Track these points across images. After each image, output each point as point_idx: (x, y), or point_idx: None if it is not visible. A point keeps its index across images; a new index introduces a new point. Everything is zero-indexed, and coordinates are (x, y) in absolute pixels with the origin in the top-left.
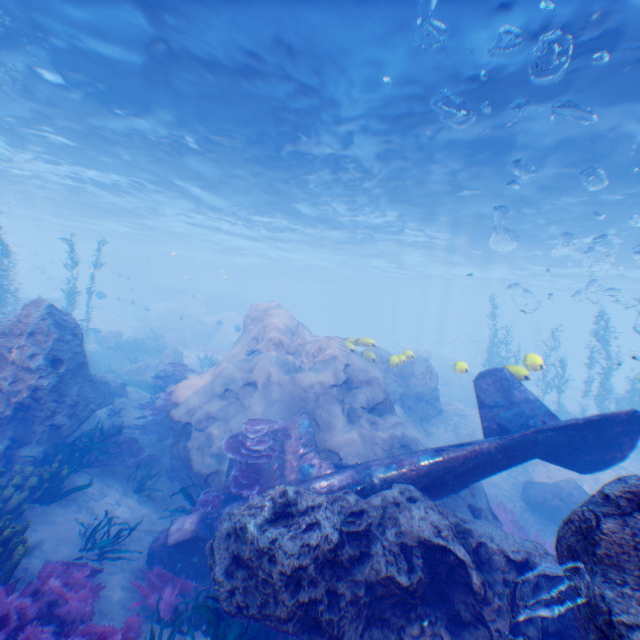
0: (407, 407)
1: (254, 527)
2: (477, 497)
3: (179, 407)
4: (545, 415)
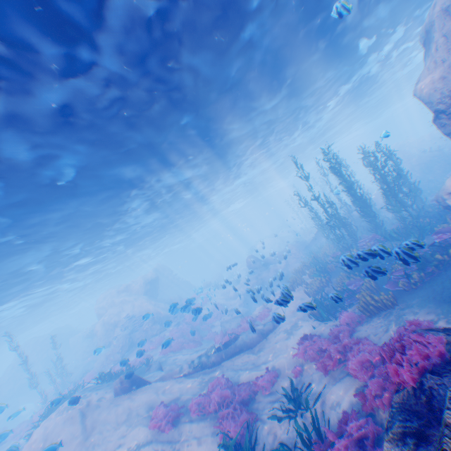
0: None
1: None
2: None
3: None
4: None
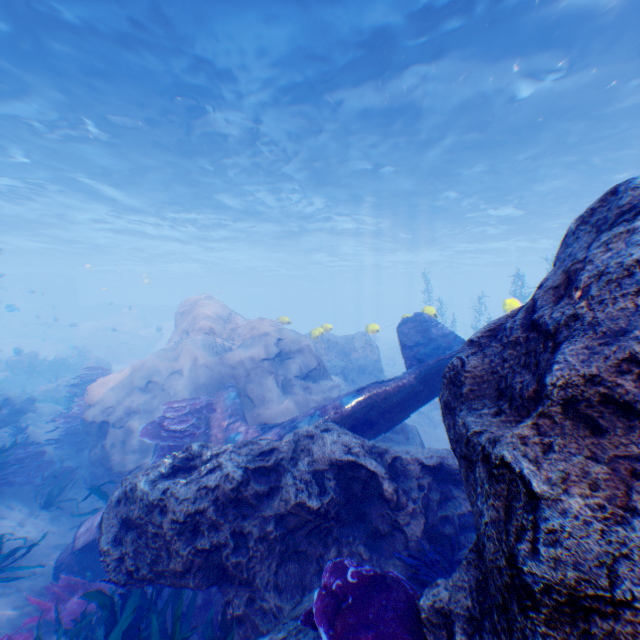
0: (352, 381)
1: (145, 484)
2: (411, 438)
3: (94, 407)
4: (460, 344)
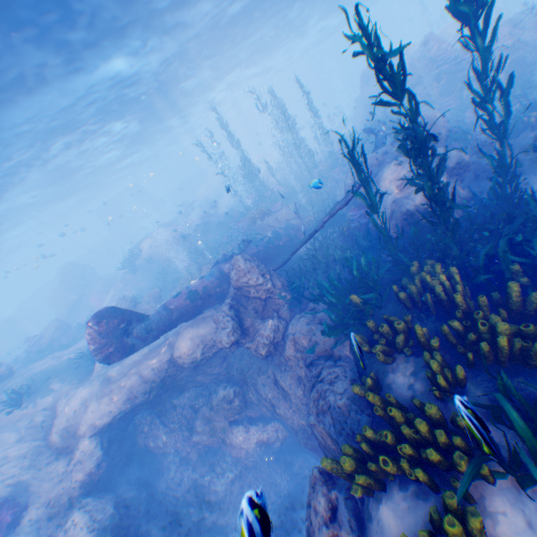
0: None
1: None
2: None
3: None
4: None
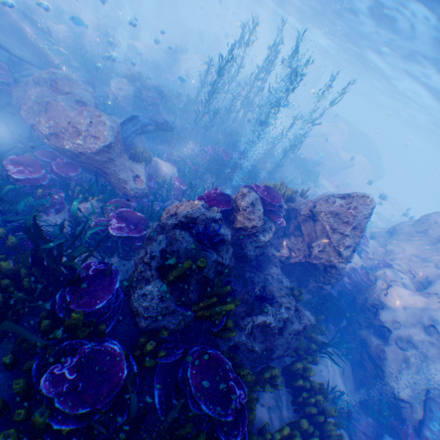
0: None
1: None
2: None
3: (385, 311)
4: None
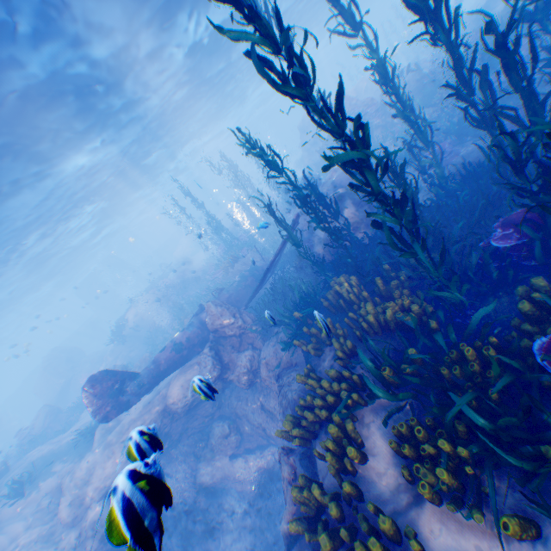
0: None
1: None
2: None
3: None
4: None
